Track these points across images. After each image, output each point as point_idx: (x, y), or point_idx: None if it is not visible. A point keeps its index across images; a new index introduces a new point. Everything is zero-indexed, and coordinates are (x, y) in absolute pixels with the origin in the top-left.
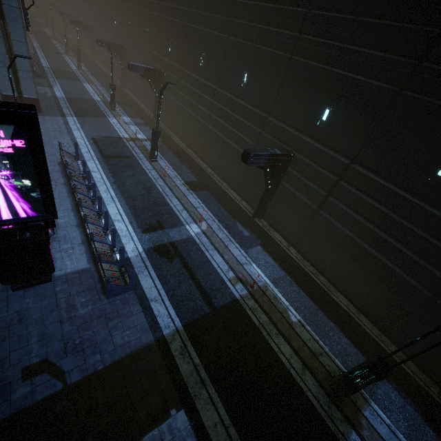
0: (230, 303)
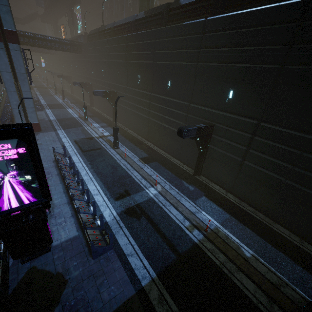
0: (191, 248)
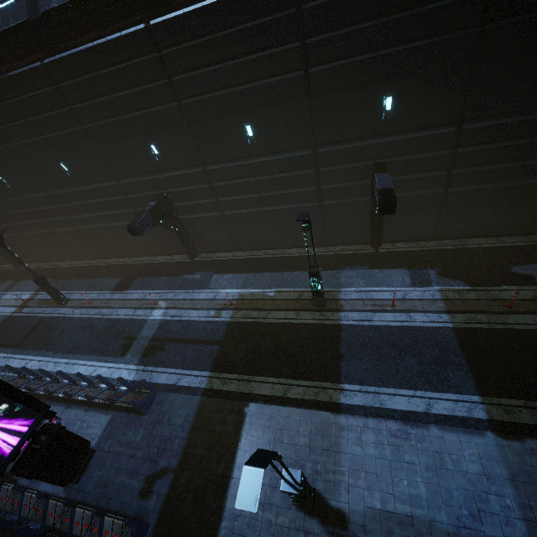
0: (227, 328)
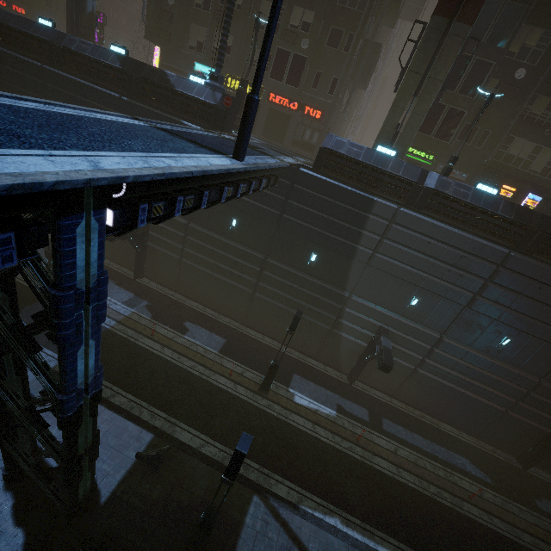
0: None
